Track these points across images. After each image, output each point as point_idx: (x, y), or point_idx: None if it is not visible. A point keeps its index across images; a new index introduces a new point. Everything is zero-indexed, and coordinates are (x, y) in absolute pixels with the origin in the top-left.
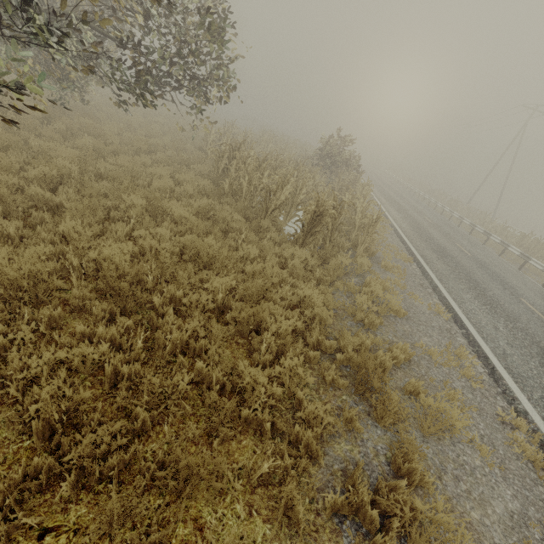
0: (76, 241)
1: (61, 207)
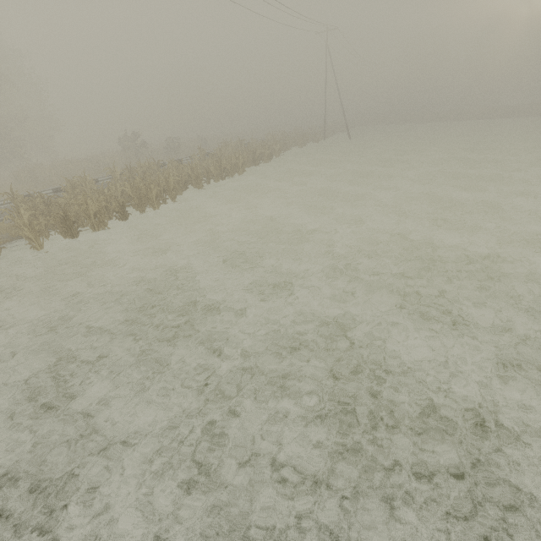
0: None
1: None
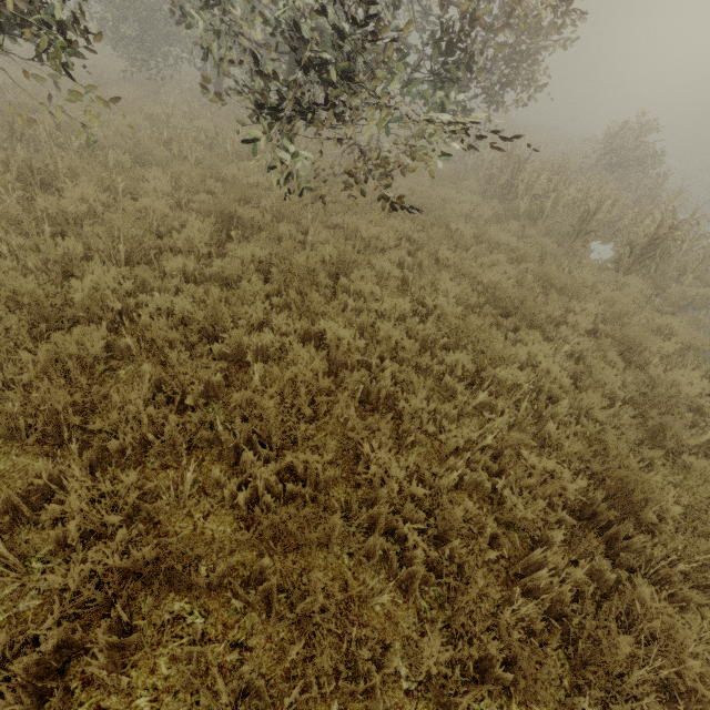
0: (465, 268)
1: (405, 238)
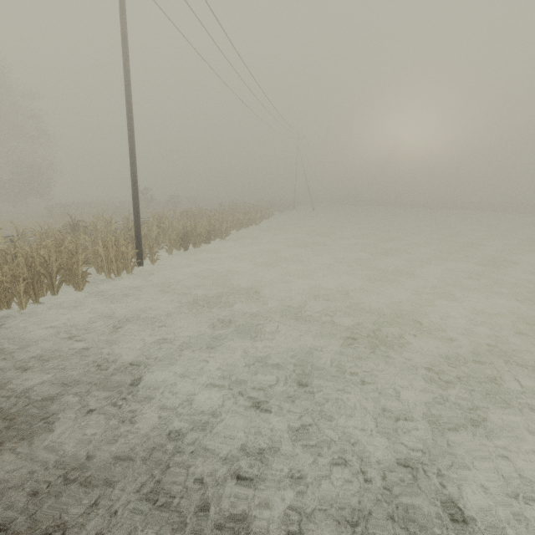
0: None
1: None
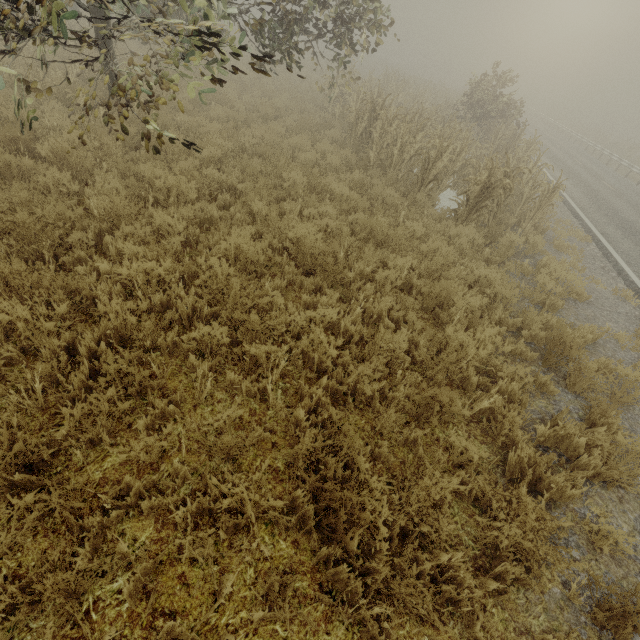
0: (273, 222)
1: (232, 188)
